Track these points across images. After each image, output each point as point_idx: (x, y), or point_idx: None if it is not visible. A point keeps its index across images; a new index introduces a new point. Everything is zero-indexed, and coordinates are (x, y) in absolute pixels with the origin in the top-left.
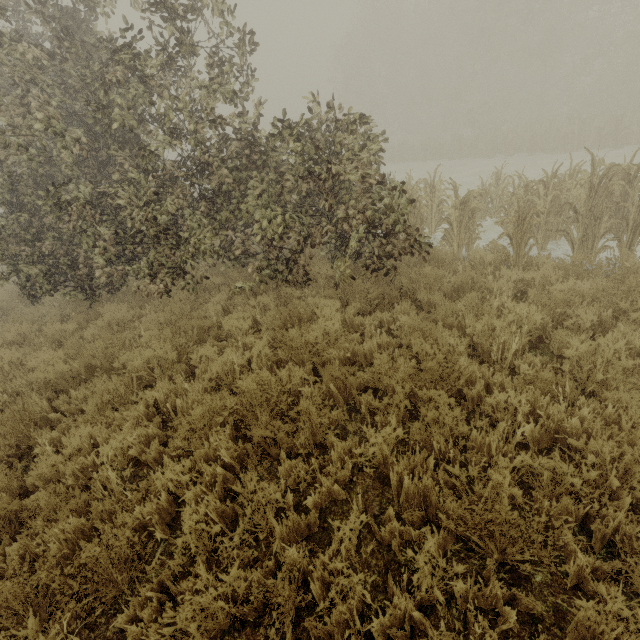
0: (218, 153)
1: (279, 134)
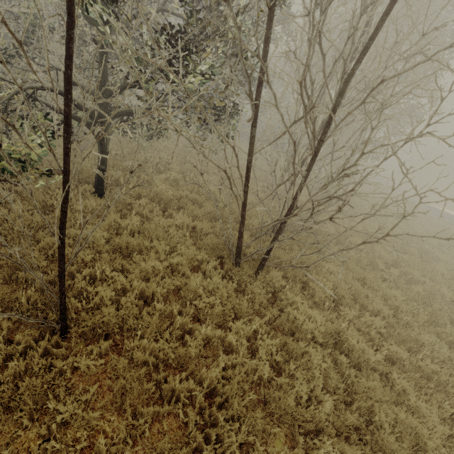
0: None
1: None
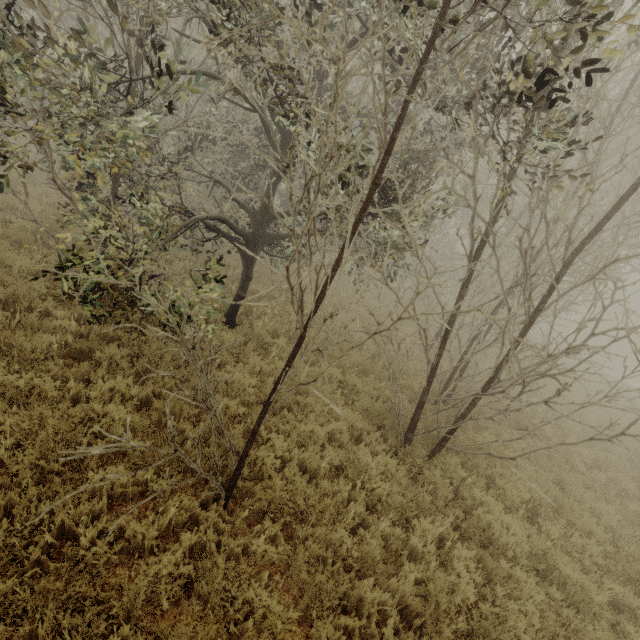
0: None
1: None
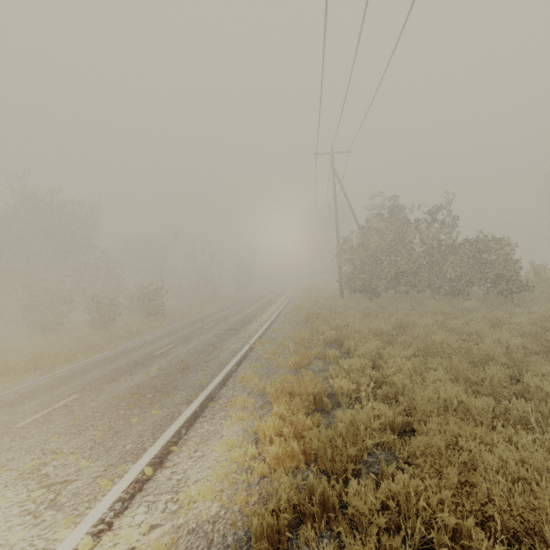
0: (437, 249)
1: (462, 244)
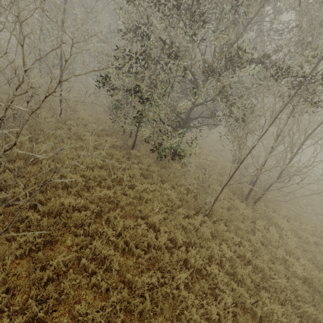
0: None
1: None
